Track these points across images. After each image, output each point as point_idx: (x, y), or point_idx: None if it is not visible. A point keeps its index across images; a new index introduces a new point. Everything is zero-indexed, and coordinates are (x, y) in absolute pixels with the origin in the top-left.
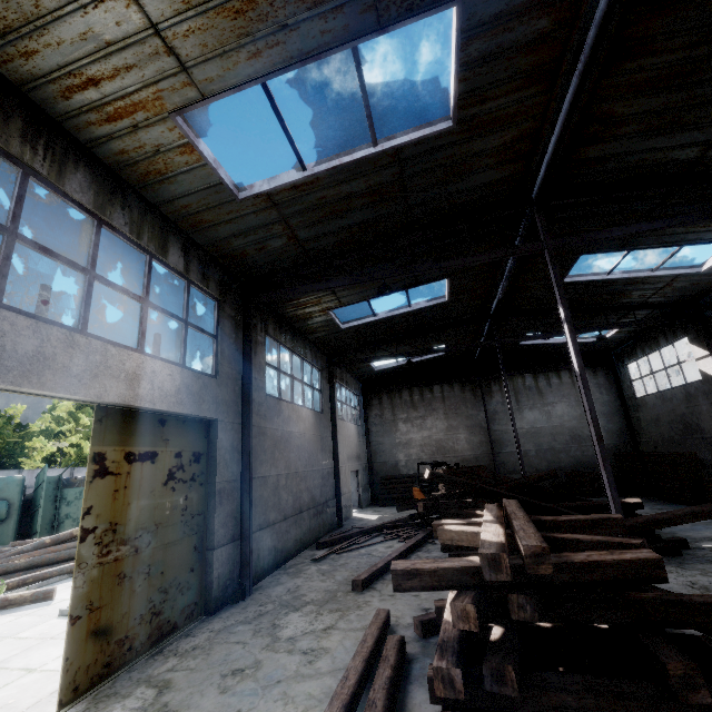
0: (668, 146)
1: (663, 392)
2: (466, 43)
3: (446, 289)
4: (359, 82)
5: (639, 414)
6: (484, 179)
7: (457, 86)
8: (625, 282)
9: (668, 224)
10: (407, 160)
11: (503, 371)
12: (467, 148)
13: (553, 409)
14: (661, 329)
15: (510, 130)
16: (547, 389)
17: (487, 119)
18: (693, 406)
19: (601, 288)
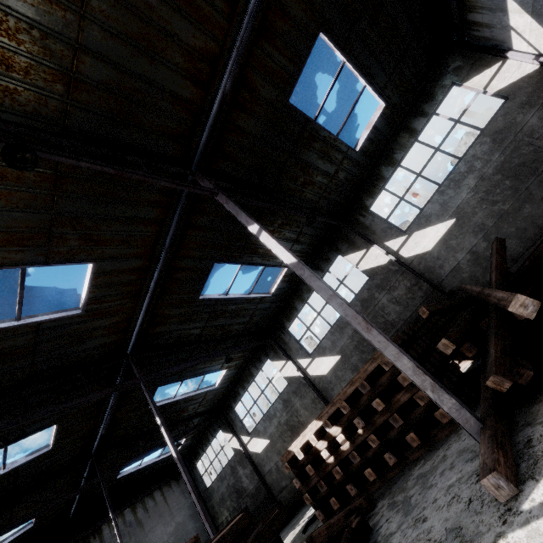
0: (189, 328)
1: (220, 473)
2: (96, 278)
3: (53, 436)
4: (20, 284)
5: (212, 501)
6: (98, 343)
7: (88, 294)
8: (184, 400)
9: (197, 362)
10: (44, 330)
11: (110, 505)
12: (90, 325)
13: (154, 535)
14: (208, 429)
15: (116, 317)
16: (146, 516)
17: (104, 311)
18: (236, 474)
19: (172, 408)
